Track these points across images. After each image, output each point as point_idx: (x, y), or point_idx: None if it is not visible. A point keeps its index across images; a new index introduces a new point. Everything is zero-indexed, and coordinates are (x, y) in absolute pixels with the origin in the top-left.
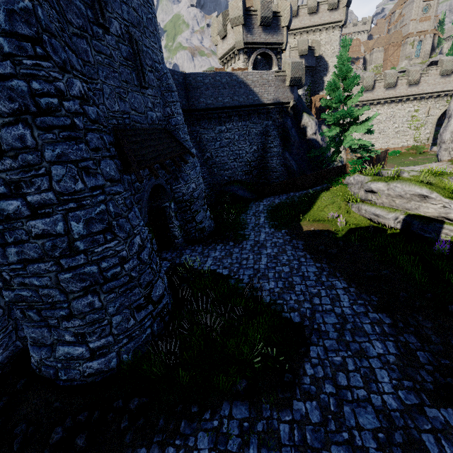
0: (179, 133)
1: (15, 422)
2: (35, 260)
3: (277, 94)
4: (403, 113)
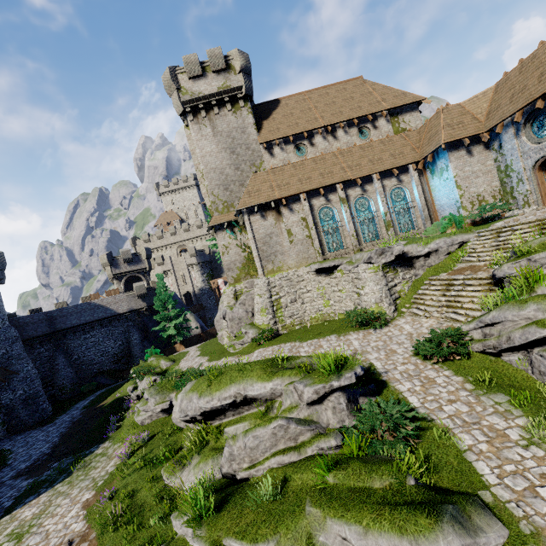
0: (12, 361)
1: None
2: None
3: (130, 305)
4: None
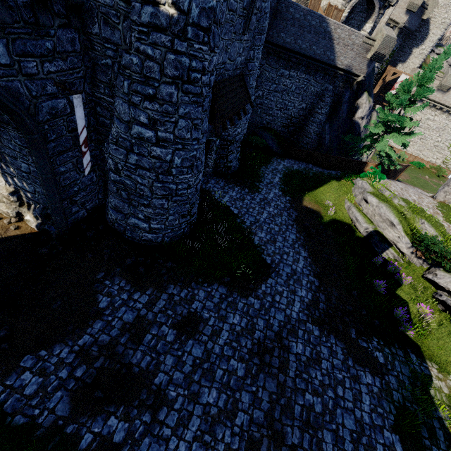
0: (250, 79)
1: (102, 246)
2: (144, 168)
3: (353, 62)
4: None
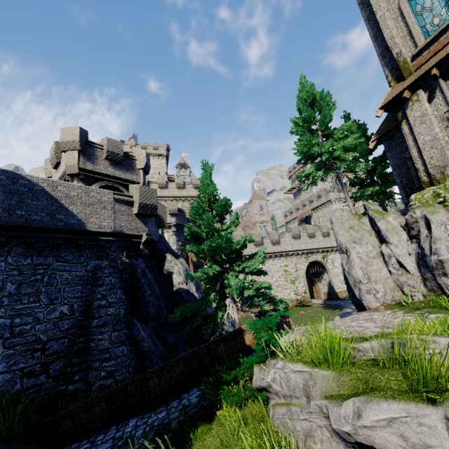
0: None
1: None
2: None
3: (117, 221)
4: (277, 268)
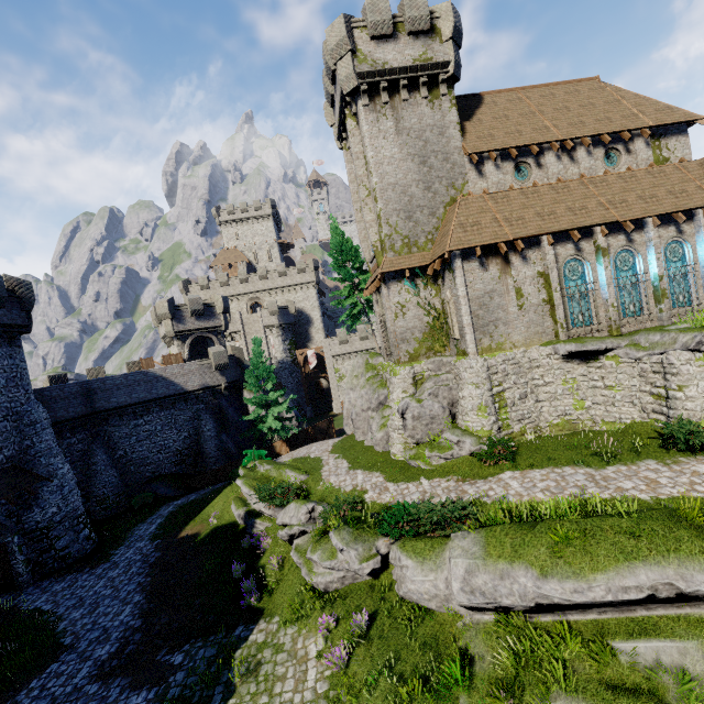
0: (40, 460)
1: None
2: None
3: (204, 380)
4: None
